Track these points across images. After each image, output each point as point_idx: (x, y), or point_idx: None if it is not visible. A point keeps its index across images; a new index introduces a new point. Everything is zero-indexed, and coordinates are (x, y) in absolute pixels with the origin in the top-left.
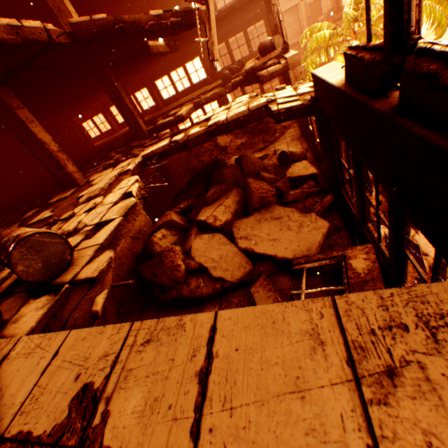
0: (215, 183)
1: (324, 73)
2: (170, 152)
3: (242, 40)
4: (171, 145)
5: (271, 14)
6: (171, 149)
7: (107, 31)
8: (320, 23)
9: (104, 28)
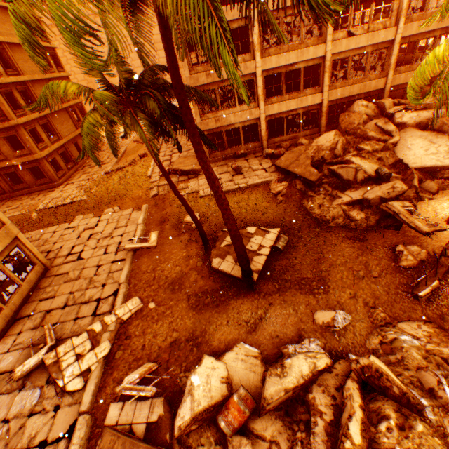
0: None
1: None
2: None
3: None
4: None
5: None
6: None
7: None
8: None
9: None
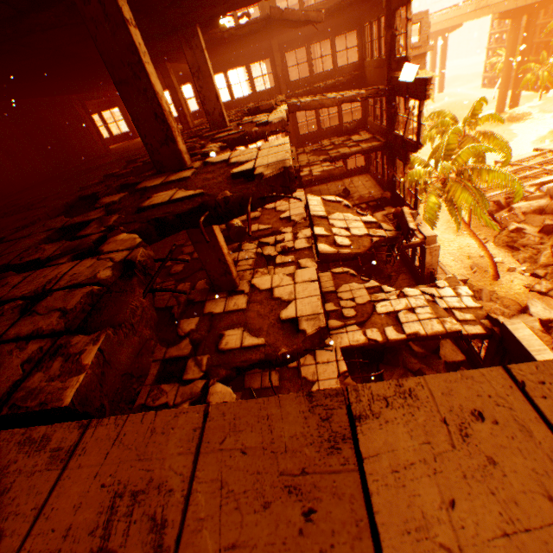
0: (385, 363)
1: (524, 341)
2: (366, 346)
3: (312, 126)
4: (369, 342)
5: (392, 167)
6: (368, 345)
7: (344, 259)
8: (413, 157)
9: (344, 258)
